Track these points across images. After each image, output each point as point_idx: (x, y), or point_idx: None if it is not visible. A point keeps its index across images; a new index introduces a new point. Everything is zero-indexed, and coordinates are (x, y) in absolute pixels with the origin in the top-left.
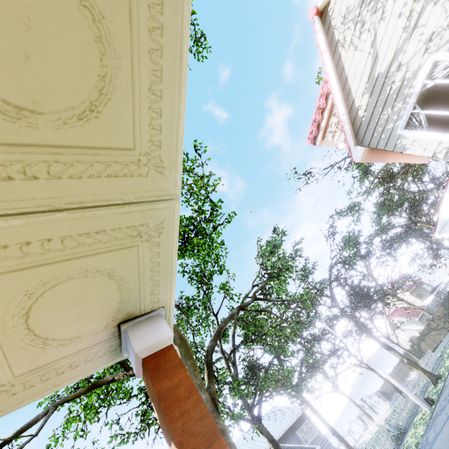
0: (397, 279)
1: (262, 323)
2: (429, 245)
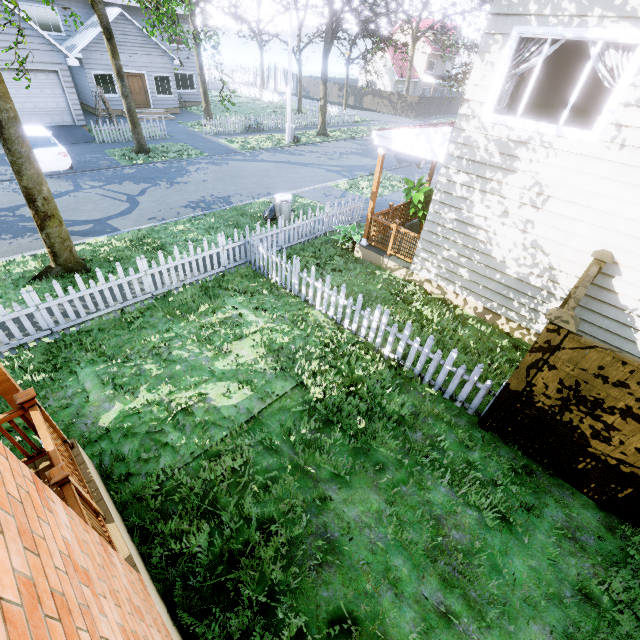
0: (442, 30)
1: None
2: None
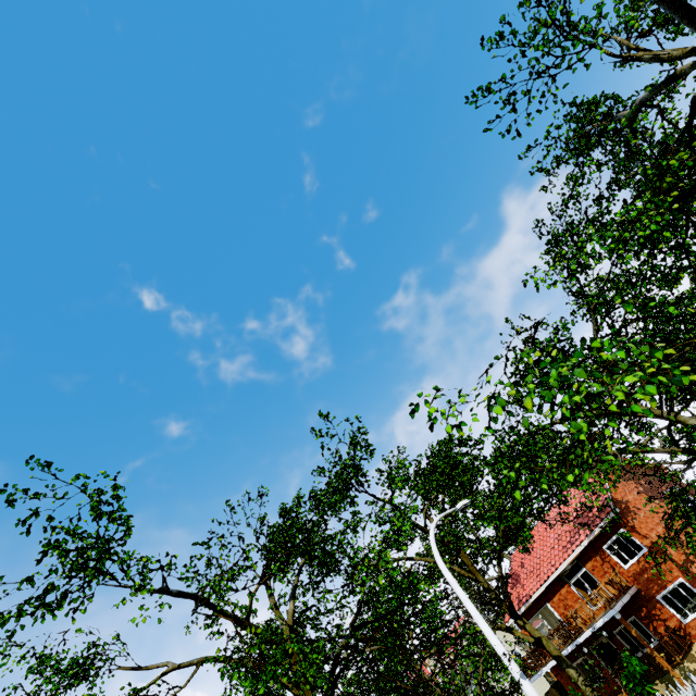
0: None
1: None
2: None
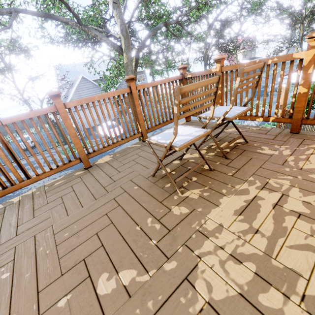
0: (249, 39)
1: (160, 17)
2: (283, 44)
